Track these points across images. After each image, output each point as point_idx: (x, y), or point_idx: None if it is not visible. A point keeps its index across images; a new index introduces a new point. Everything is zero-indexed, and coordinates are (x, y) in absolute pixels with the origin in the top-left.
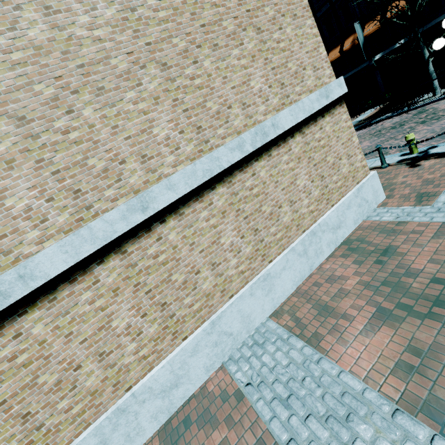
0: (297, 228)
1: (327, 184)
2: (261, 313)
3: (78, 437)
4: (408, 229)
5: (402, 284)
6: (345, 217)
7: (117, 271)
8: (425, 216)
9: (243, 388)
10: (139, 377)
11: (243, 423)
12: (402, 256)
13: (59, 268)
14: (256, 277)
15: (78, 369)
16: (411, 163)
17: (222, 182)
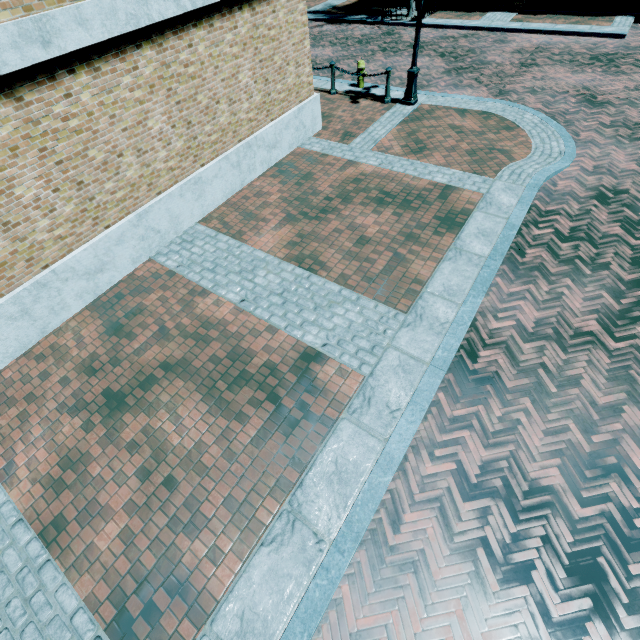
0: (233, 135)
1: (271, 92)
2: (190, 218)
3: None
4: (327, 162)
5: (308, 200)
6: (282, 137)
7: (13, 124)
8: (341, 153)
9: (174, 269)
10: (57, 257)
11: (176, 287)
12: (315, 182)
13: None
14: (186, 178)
15: None
16: (354, 98)
17: (150, 41)
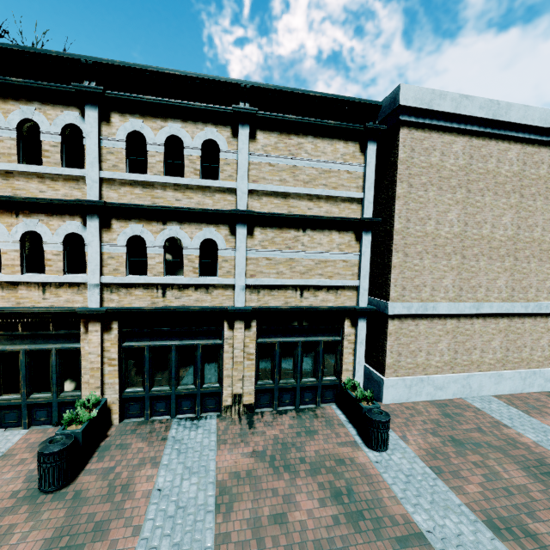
0: (526, 364)
1: None
2: (487, 390)
3: (404, 377)
4: None
5: None
6: None
7: (452, 326)
8: None
9: (480, 408)
10: (431, 373)
11: (483, 416)
12: None
13: (443, 312)
14: (495, 371)
15: (420, 352)
16: None
17: (508, 317)
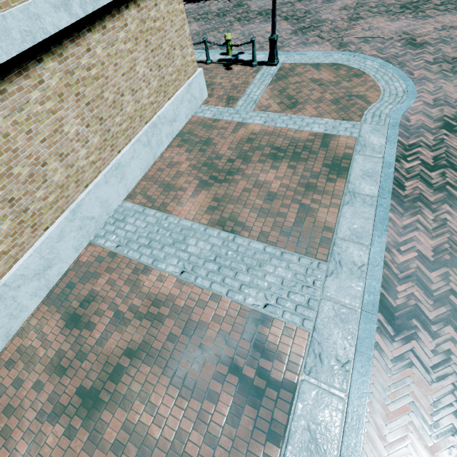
0: (140, 119)
1: (164, 76)
2: (117, 198)
3: None
4: (220, 126)
5: (214, 164)
6: (179, 111)
7: None
8: (230, 116)
9: (114, 250)
10: (4, 270)
11: (120, 267)
12: (215, 146)
13: None
14: (108, 166)
15: None
16: (227, 65)
17: (50, 53)
